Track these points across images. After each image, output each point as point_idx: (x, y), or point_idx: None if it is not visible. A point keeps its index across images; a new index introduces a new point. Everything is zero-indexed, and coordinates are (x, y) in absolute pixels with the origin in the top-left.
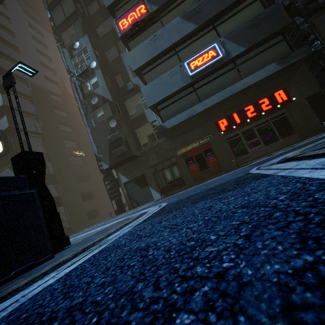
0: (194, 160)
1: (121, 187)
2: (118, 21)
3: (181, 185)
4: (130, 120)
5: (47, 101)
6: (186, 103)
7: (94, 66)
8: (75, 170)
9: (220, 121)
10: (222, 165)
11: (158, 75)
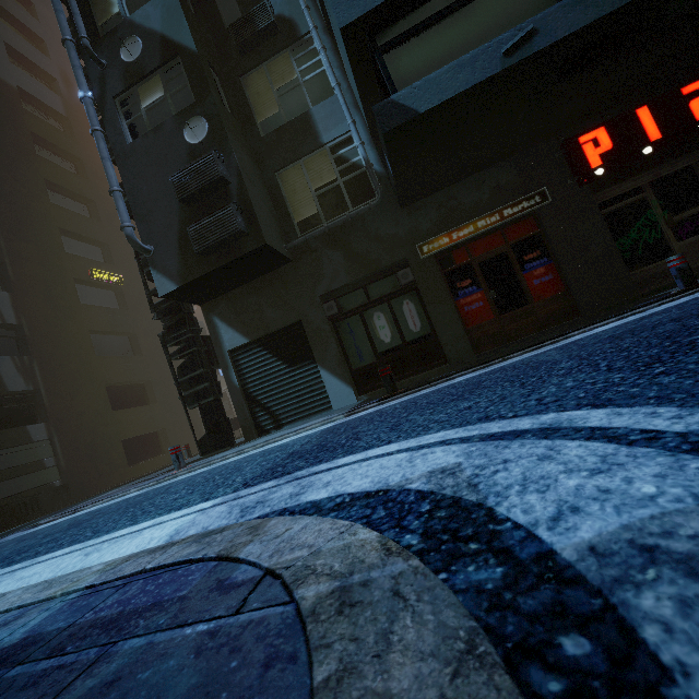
0: (477, 278)
1: (222, 363)
2: None
3: (426, 362)
4: (258, 140)
5: (10, 115)
6: (497, 14)
7: None
8: (92, 321)
9: (586, 136)
10: (579, 295)
11: None
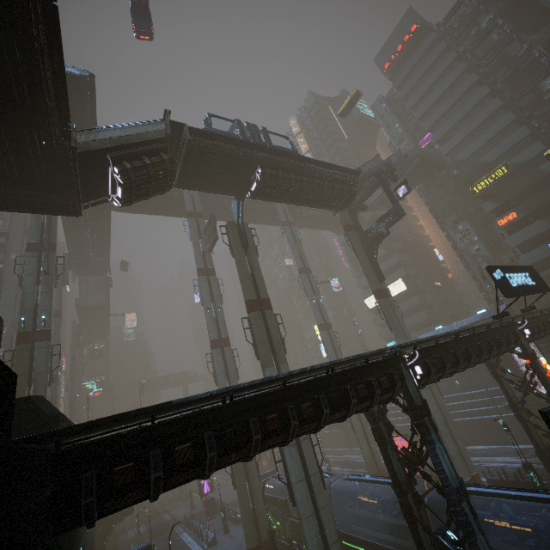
0: None
1: None
2: (496, 221)
3: None
4: None
5: (409, 247)
6: None
7: (475, 239)
8: (440, 297)
9: None
10: None
11: (530, 249)
